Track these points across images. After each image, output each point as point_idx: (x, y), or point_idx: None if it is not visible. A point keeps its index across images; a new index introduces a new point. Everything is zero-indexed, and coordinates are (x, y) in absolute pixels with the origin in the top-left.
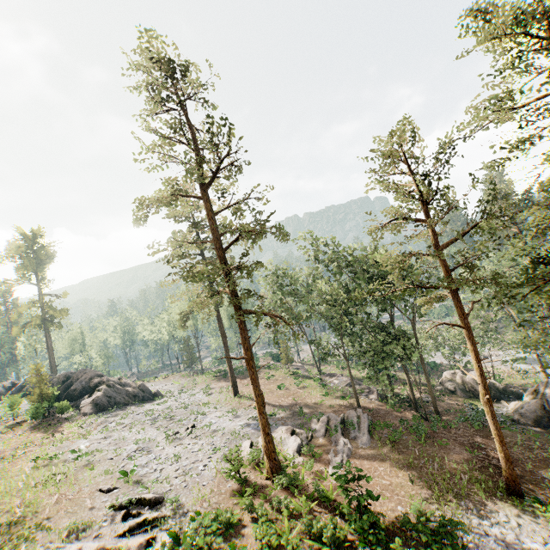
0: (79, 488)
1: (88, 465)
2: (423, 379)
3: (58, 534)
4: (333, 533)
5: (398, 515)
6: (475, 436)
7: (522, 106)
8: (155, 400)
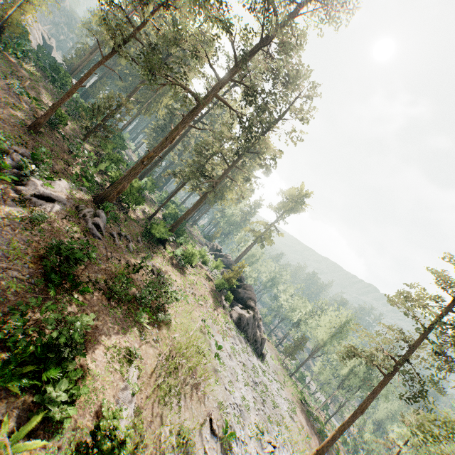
0: (205, 391)
1: (216, 371)
2: None
3: (179, 426)
4: None
5: None
6: None
7: None
8: (259, 359)
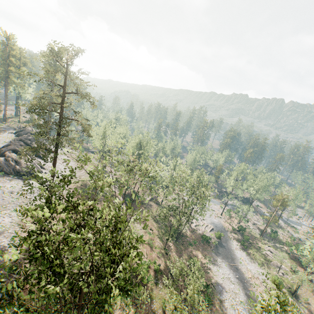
0: None
1: None
2: (162, 313)
3: None
4: None
5: None
6: None
7: None
8: (30, 180)
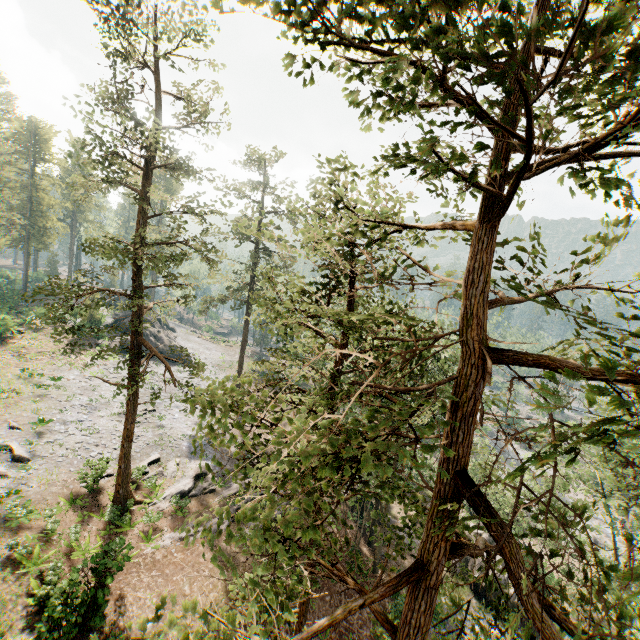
0: (6, 412)
1: (41, 396)
2: None
3: None
4: (48, 594)
5: (112, 631)
6: (370, 625)
7: (418, 227)
8: (178, 365)
